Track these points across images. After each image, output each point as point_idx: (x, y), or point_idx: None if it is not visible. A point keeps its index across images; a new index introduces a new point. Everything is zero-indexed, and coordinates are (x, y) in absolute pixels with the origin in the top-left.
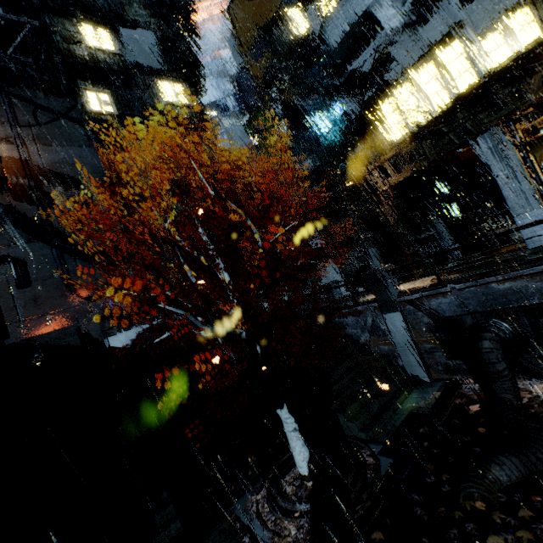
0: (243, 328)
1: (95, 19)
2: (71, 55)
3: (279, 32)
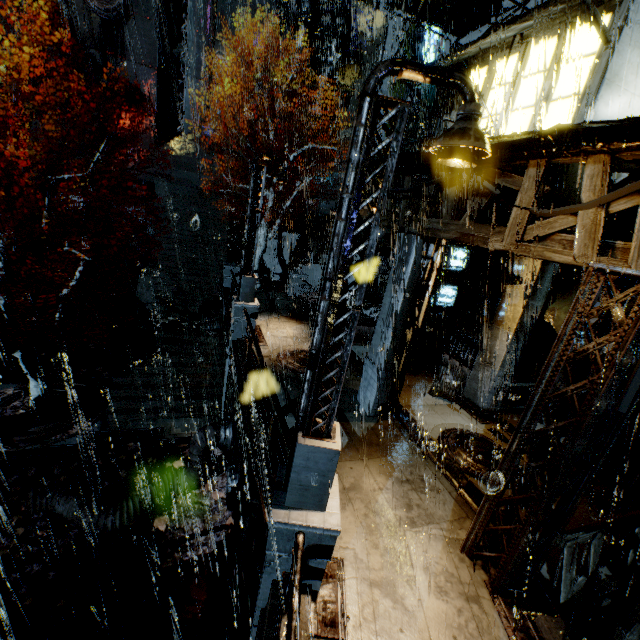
0: None
1: None
2: None
3: None
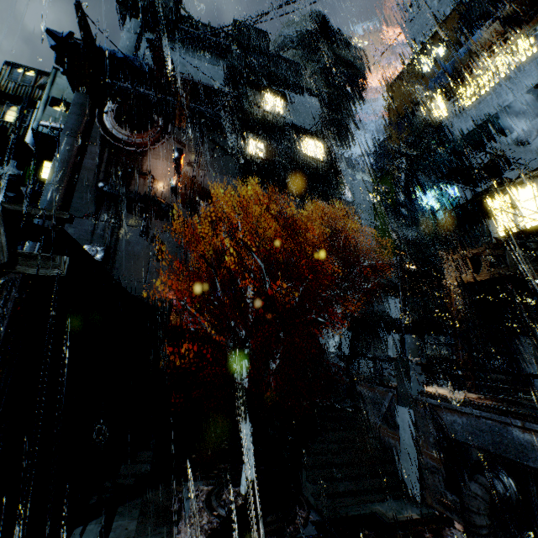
0: (236, 344)
1: (277, 92)
2: (250, 115)
3: (420, 115)
